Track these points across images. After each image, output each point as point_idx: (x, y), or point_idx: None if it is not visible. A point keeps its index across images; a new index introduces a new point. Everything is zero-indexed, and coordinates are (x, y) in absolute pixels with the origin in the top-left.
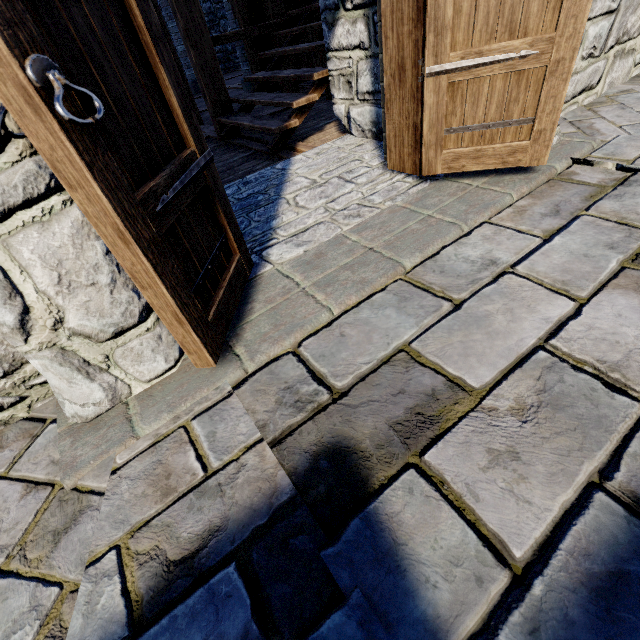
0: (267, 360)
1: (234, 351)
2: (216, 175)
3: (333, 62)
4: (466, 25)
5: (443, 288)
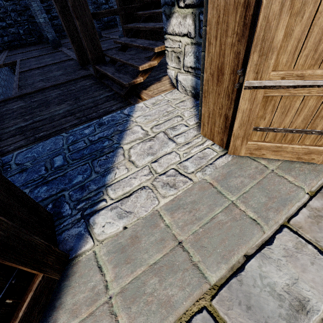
0: None
1: None
2: None
3: (168, 42)
4: (293, 48)
5: None
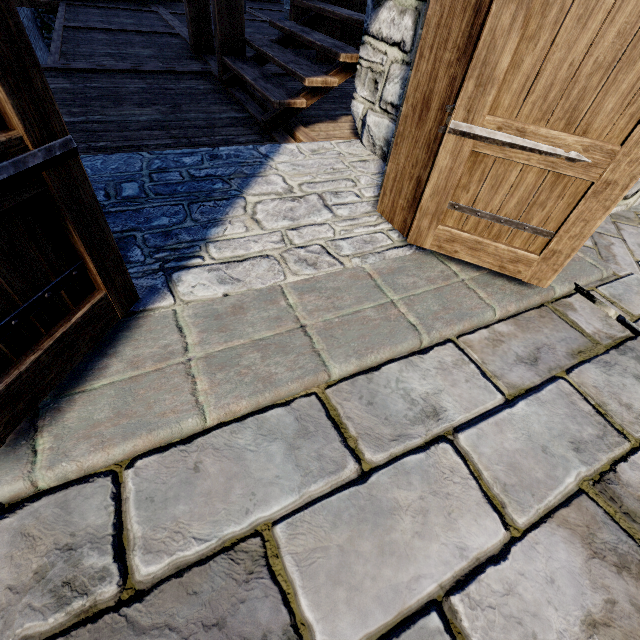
0: (77, 471)
1: (35, 441)
2: (79, 177)
3: (366, 49)
4: (519, 88)
5: (363, 427)
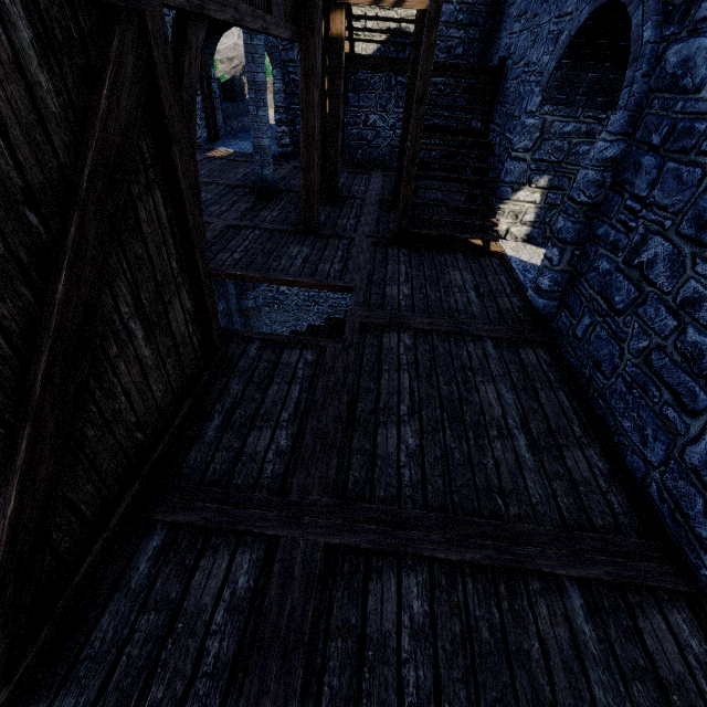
0: None
1: None
2: None
3: (508, 205)
4: None
5: None
